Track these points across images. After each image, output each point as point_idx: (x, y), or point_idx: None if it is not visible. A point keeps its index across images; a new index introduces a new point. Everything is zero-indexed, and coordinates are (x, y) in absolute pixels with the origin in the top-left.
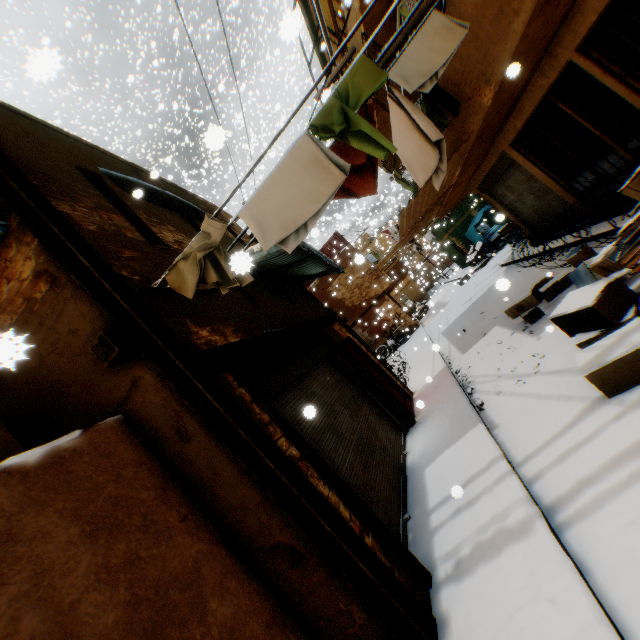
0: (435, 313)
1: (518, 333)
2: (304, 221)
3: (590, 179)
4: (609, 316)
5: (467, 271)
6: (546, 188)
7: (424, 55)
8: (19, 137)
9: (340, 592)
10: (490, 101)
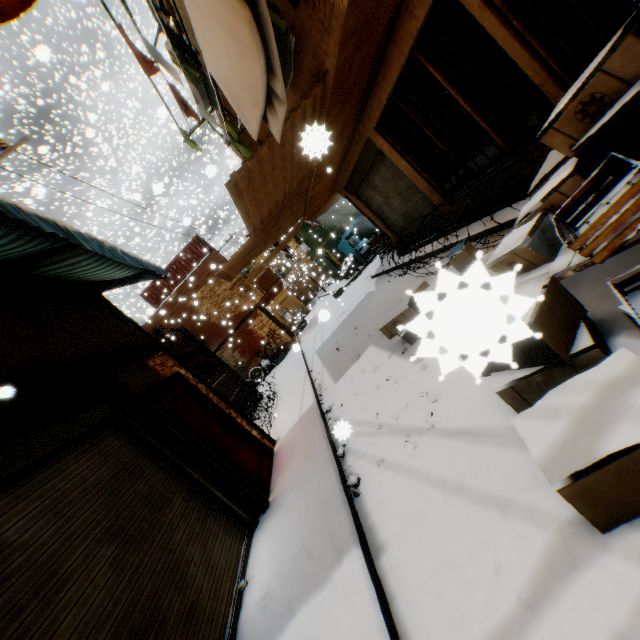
0: (312, 328)
1: (398, 357)
2: None
3: (458, 175)
4: (556, 344)
5: (342, 284)
6: (413, 187)
7: None
8: None
9: None
10: None
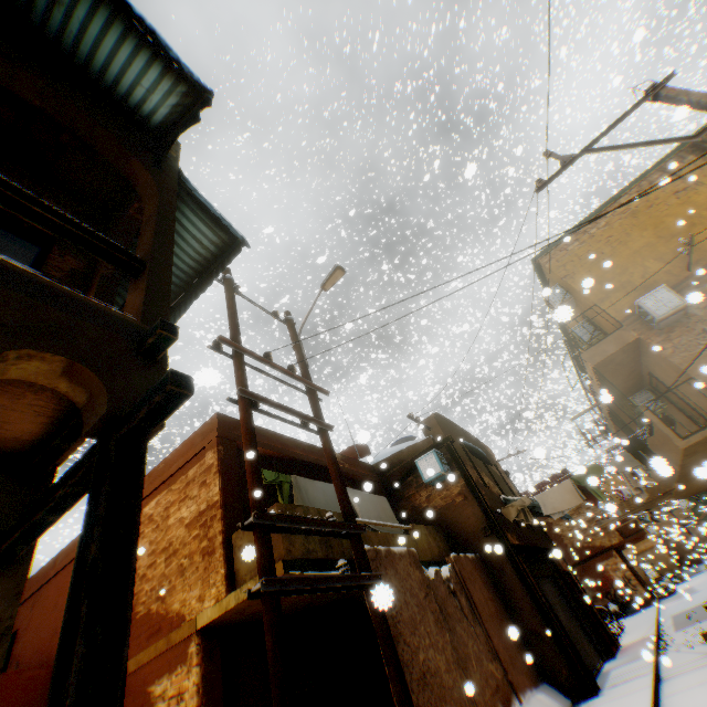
0: (677, 596)
1: None
2: (562, 510)
3: None
4: None
5: None
6: None
7: (626, 459)
8: (449, 434)
9: (557, 658)
10: (676, 469)
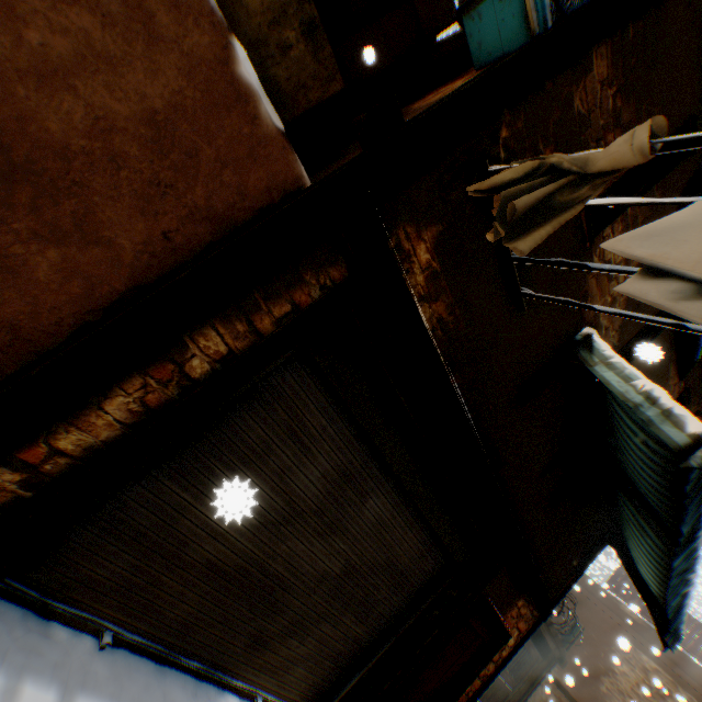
0: None
1: None
2: None
3: None
4: None
5: None
6: None
7: None
8: None
9: None
10: None
